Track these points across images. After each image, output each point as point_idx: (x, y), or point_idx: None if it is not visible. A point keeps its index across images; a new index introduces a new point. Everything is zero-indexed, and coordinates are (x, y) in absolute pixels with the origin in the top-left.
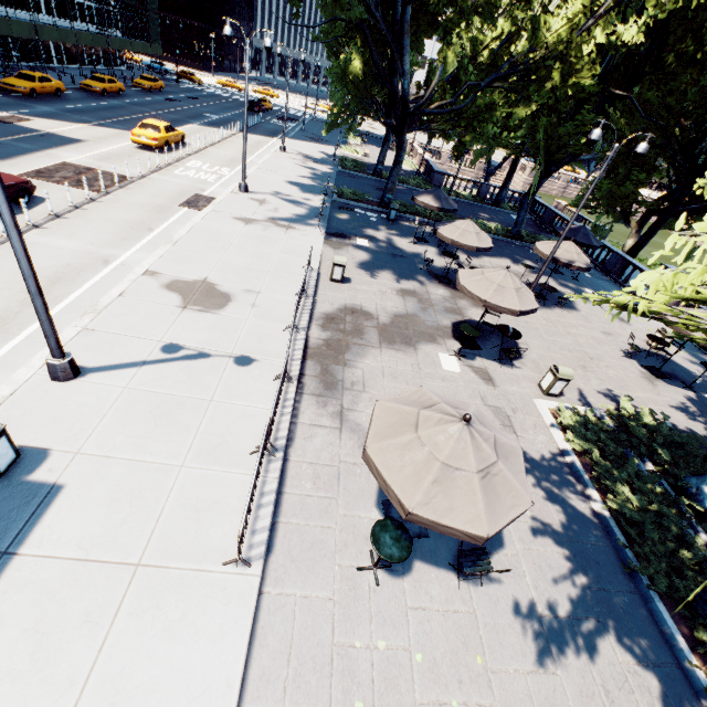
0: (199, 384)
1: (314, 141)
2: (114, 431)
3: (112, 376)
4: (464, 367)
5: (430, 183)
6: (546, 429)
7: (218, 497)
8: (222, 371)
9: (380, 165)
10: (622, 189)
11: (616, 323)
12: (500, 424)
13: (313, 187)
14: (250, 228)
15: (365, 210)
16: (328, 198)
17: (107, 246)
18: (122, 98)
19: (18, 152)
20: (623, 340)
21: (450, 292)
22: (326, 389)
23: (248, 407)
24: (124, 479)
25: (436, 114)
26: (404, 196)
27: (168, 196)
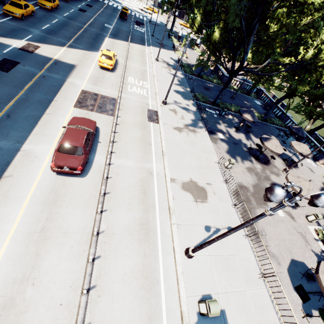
0: (226, 247)
1: (162, 47)
2: (220, 279)
3: (201, 250)
4: (284, 212)
5: (221, 81)
6: (315, 240)
7: (261, 301)
8: (228, 237)
9: (202, 72)
10: (317, 111)
11: (311, 173)
12: (304, 241)
13: (184, 93)
14: (182, 135)
15: (209, 108)
16: (194, 102)
17: (144, 161)
18: (60, 12)
19: (58, 84)
20: (316, 183)
21: (261, 165)
22: (256, 237)
23: (245, 255)
24: (236, 301)
25: (256, 74)
26: (216, 92)
27: (139, 113)
